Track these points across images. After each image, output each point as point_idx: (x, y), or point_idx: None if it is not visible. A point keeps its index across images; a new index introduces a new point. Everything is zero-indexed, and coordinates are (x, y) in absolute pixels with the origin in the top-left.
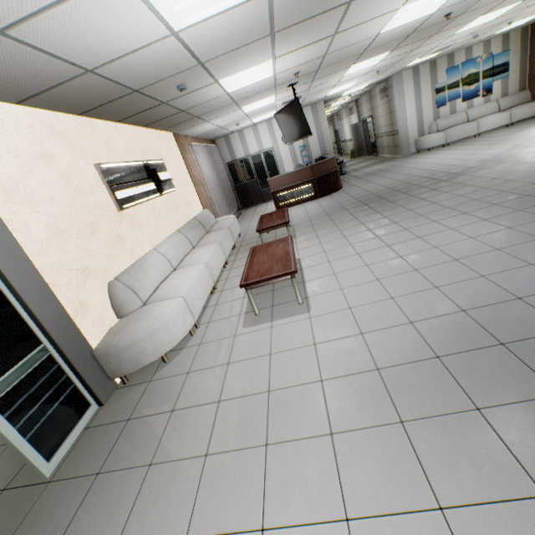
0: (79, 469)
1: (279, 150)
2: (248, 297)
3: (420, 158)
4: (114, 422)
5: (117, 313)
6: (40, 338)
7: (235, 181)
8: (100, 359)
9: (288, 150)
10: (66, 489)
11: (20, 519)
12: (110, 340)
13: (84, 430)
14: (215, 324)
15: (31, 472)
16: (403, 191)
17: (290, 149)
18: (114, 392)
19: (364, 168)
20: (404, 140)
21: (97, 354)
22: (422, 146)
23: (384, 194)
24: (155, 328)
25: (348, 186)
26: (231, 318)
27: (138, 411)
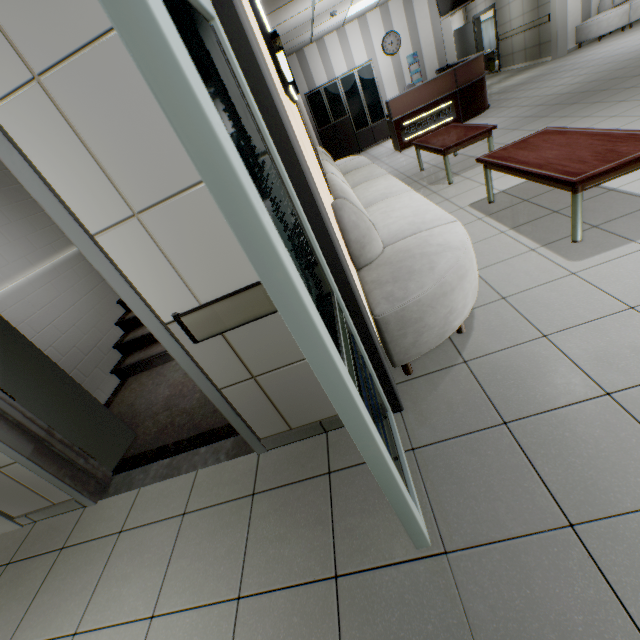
0: (499, 522)
1: (378, 67)
2: (575, 207)
3: (594, 50)
4: (473, 432)
5: (356, 258)
6: (329, 282)
7: (318, 123)
8: (388, 330)
9: (391, 66)
10: (517, 565)
11: (462, 639)
12: (401, 293)
13: (410, 453)
14: (494, 271)
15: (368, 539)
16: (630, 75)
17: (393, 62)
18: (398, 389)
19: (495, 85)
20: (560, 28)
21: (383, 321)
22: (589, 35)
23: (593, 87)
24: (463, 265)
25: (498, 102)
26: (518, 257)
27: (510, 408)
